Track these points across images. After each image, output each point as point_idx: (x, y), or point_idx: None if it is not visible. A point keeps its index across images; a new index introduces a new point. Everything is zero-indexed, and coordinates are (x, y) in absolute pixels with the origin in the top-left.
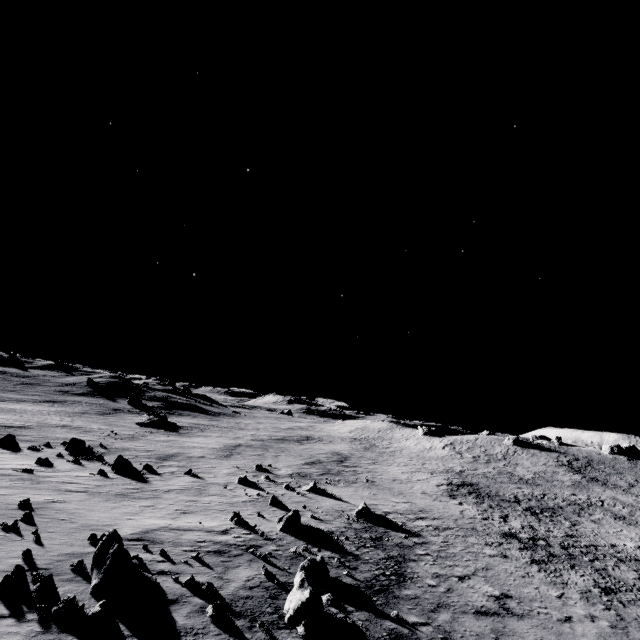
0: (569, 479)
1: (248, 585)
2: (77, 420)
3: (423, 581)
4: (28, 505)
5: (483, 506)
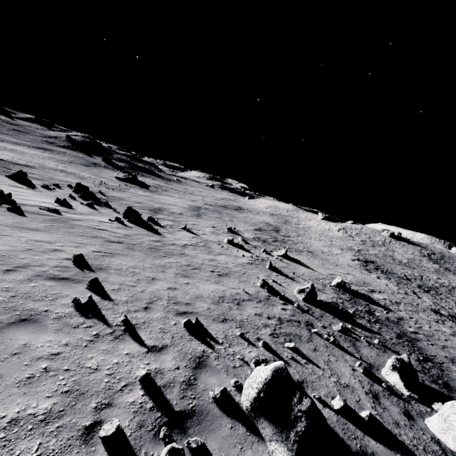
0: (431, 267)
1: (370, 394)
2: (69, 167)
3: (452, 368)
4: (81, 260)
5: (393, 281)
